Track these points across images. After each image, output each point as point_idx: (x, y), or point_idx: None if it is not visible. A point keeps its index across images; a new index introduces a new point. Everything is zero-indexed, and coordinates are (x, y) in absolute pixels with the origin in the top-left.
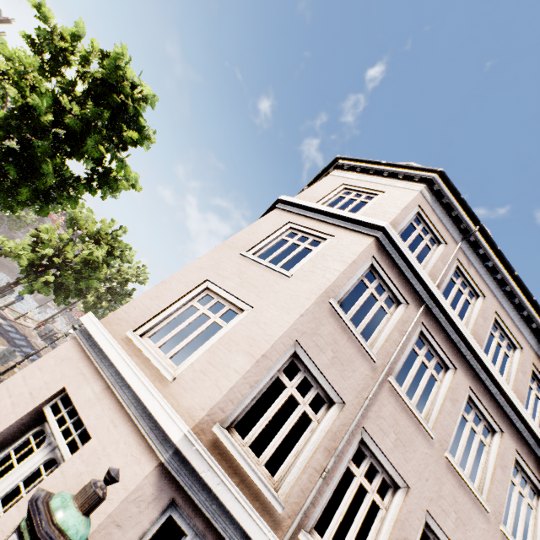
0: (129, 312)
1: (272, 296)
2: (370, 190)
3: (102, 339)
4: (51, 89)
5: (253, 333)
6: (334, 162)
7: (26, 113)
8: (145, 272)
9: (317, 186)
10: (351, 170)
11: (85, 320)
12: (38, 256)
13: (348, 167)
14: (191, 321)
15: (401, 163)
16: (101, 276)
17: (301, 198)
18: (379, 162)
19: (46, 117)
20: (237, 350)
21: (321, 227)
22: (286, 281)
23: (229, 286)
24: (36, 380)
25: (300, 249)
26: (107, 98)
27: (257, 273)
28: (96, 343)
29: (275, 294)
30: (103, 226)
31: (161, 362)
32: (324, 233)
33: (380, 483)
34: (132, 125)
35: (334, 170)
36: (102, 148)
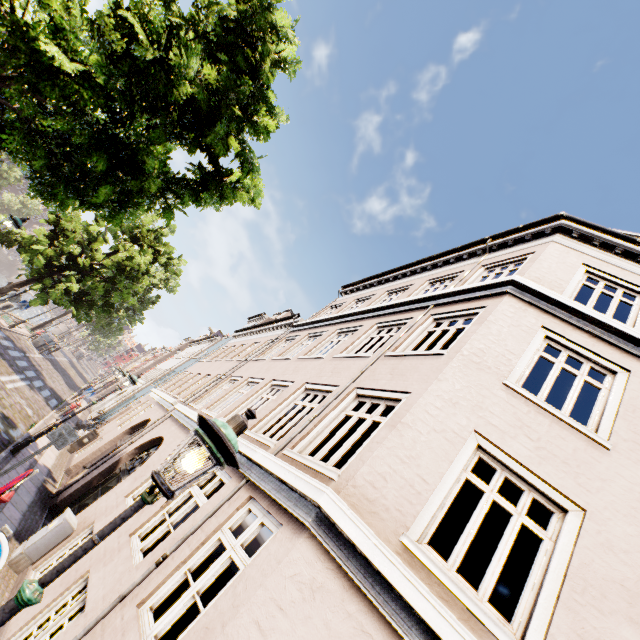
0: (379, 486)
1: (604, 489)
2: (628, 283)
3: (386, 565)
4: (177, 30)
5: (617, 573)
6: (553, 220)
7: (144, 70)
8: (175, 276)
9: (547, 260)
10: (582, 238)
11: (331, 509)
12: (58, 253)
13: (579, 234)
14: (482, 516)
15: (625, 232)
16: (139, 289)
17: (536, 281)
18: (633, 239)
19: (185, 87)
20: (612, 612)
21: (598, 347)
22: (607, 457)
23: (519, 453)
24: (286, 638)
25: (581, 383)
26: (237, 53)
27: (552, 432)
28: (362, 561)
29: (605, 484)
30: (145, 220)
31: (501, 627)
32: (608, 360)
33: (497, 605)
34: (260, 102)
35: (552, 231)
36: (233, 142)
